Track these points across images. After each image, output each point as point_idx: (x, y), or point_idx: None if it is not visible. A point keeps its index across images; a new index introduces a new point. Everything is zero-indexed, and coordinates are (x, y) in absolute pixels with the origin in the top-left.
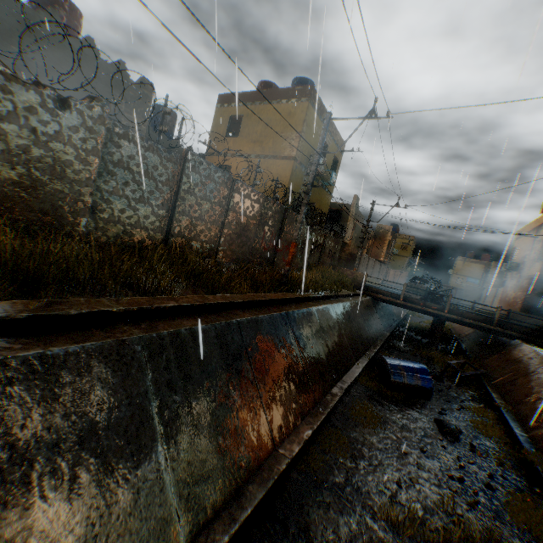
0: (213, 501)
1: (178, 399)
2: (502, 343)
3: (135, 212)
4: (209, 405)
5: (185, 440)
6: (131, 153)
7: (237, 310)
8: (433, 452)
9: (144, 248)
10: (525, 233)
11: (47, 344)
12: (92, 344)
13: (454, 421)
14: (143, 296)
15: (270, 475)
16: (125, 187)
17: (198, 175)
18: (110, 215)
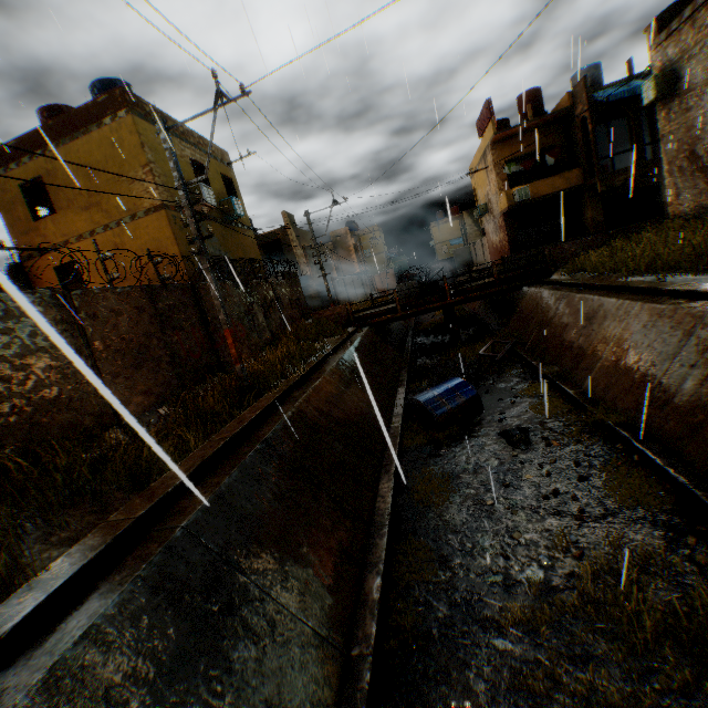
0: None
1: None
2: (515, 297)
3: None
4: None
5: None
6: None
7: (181, 499)
8: (516, 479)
9: None
10: (477, 168)
11: None
12: None
13: (516, 420)
14: None
15: None
16: None
17: None
18: None
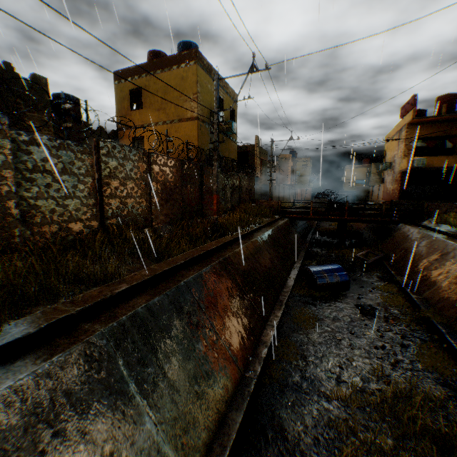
0: (203, 439)
1: (152, 370)
2: (391, 228)
3: (65, 209)
4: (179, 364)
5: (167, 402)
6: (44, 156)
7: (182, 270)
8: (359, 332)
9: (84, 239)
10: (392, 137)
11: (15, 373)
12: (60, 357)
13: (369, 301)
14: (96, 285)
15: (243, 399)
16: (48, 189)
17: (115, 158)
18: (42, 218)
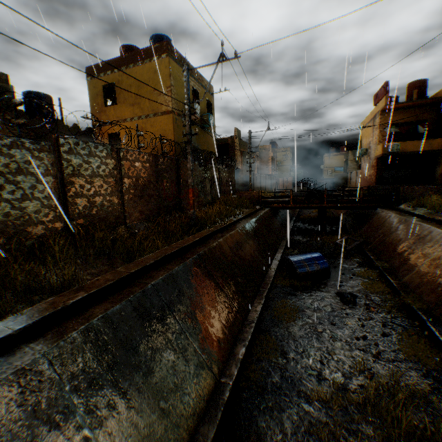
0: None
1: (107, 391)
2: (369, 213)
3: (23, 211)
4: (142, 379)
5: (125, 426)
6: None
7: (152, 271)
8: (340, 322)
9: (44, 243)
10: (367, 124)
11: None
12: None
13: (350, 288)
14: (53, 294)
15: (217, 409)
16: (1, 192)
17: (79, 155)
18: None
